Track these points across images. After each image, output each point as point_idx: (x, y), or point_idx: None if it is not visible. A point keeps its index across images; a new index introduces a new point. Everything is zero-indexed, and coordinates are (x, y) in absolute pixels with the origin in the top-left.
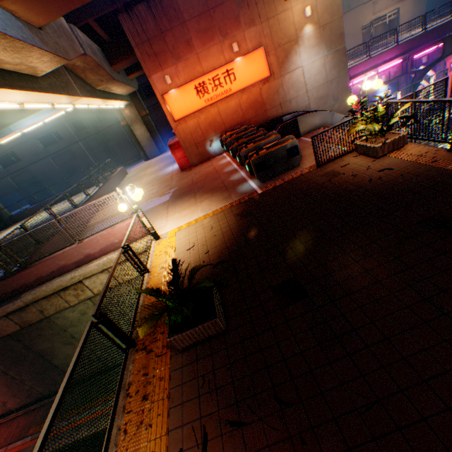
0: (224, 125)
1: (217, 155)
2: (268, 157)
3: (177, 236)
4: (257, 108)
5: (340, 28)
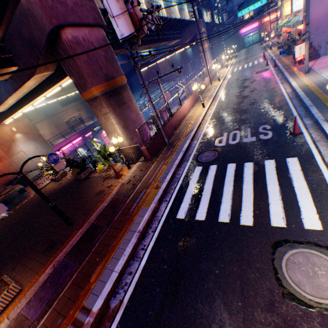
0: None
1: None
2: (8, 198)
3: None
4: None
5: (38, 133)
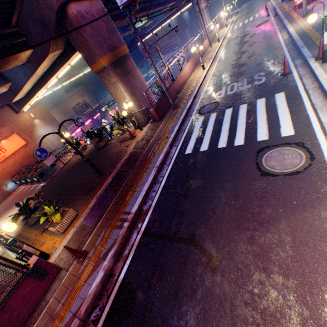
0: (12, 173)
1: (15, 190)
2: (43, 170)
3: (12, 220)
4: (29, 158)
5: (53, 117)
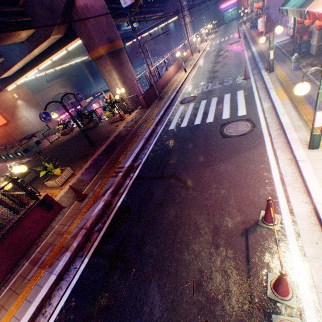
0: None
1: None
2: (28, 146)
3: None
4: (8, 137)
5: (37, 101)
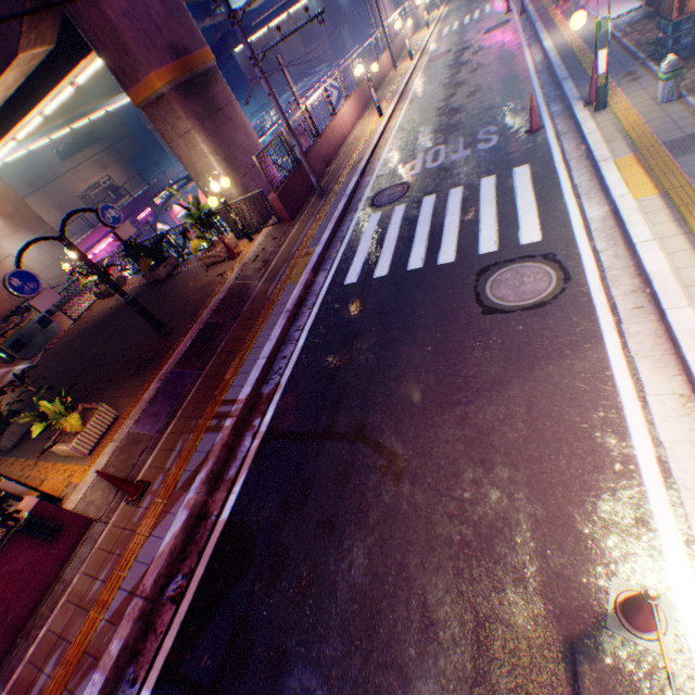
0: None
1: None
2: (22, 335)
3: None
4: None
5: (35, 214)
